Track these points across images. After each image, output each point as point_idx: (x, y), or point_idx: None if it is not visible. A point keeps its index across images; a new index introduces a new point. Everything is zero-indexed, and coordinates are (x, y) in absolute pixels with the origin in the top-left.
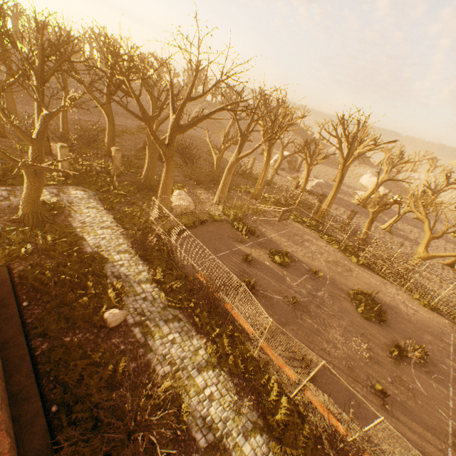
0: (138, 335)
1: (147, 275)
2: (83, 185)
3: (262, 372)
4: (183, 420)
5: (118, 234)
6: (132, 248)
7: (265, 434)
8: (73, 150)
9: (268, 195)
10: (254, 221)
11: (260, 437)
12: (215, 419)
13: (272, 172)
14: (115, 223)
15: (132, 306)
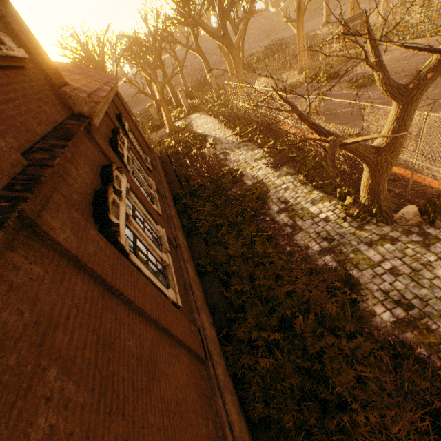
0: (221, 157)
1: (230, 134)
2: (197, 111)
3: (304, 151)
4: (237, 175)
5: (216, 124)
6: (221, 124)
7: (295, 176)
8: (192, 98)
9: (376, 34)
10: (343, 68)
11: (290, 177)
12: (260, 175)
13: (382, 2)
14: (215, 120)
15: (220, 148)
